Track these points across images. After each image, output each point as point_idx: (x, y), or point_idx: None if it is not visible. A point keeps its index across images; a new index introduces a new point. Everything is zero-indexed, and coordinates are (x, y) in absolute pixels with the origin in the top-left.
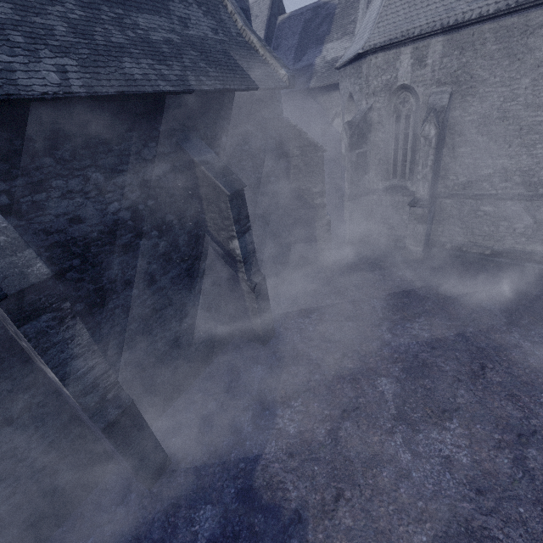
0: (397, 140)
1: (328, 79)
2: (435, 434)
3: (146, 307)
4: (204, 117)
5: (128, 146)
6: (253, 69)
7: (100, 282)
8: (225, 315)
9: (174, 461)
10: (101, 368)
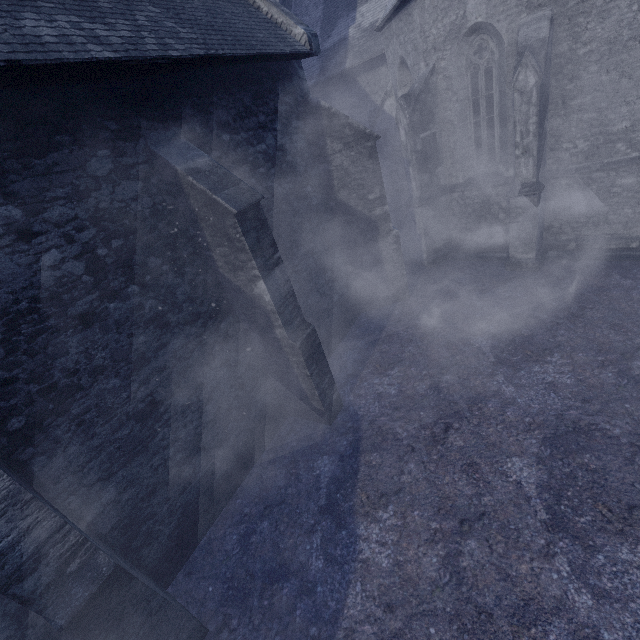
0: (477, 109)
1: (369, 52)
2: (626, 553)
3: (138, 401)
4: (186, 106)
5: (60, 158)
6: (253, 29)
7: (49, 377)
8: (268, 389)
9: (212, 628)
10: (46, 527)
